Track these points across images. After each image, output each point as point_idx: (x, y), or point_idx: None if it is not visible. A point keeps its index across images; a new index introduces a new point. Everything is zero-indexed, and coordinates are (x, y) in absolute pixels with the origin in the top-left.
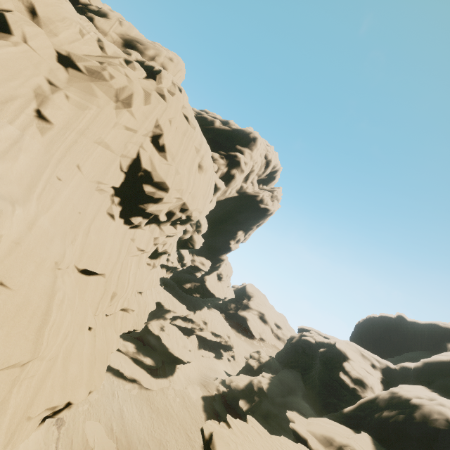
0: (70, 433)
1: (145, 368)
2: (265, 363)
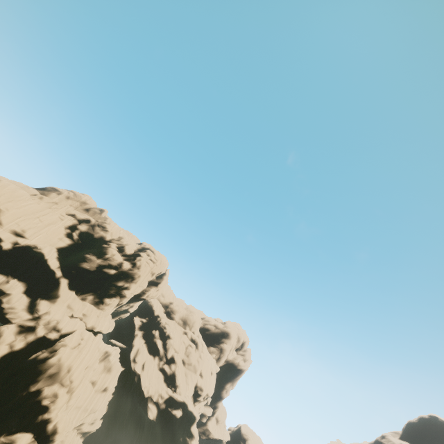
0: None
1: None
2: None
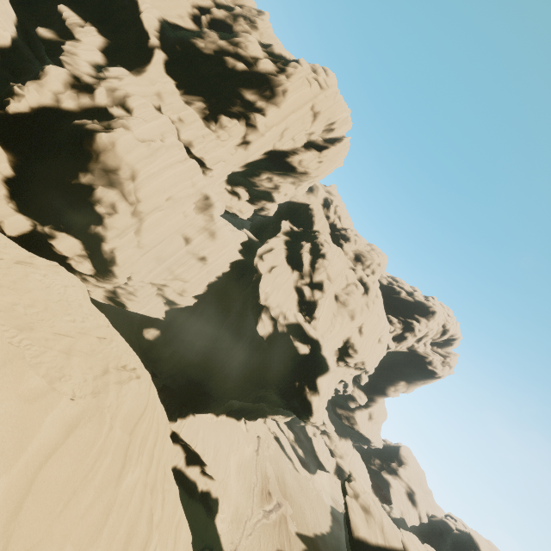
0: (261, 462)
1: (298, 456)
2: (394, 518)
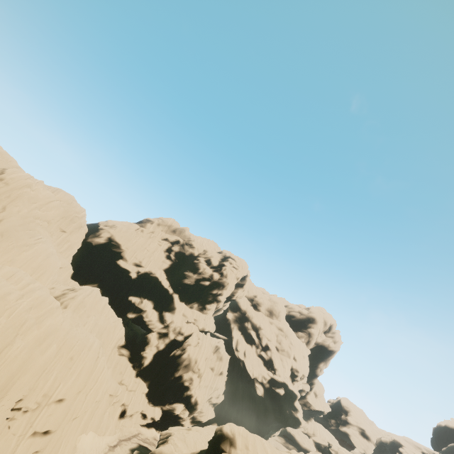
0: None
1: None
2: None
